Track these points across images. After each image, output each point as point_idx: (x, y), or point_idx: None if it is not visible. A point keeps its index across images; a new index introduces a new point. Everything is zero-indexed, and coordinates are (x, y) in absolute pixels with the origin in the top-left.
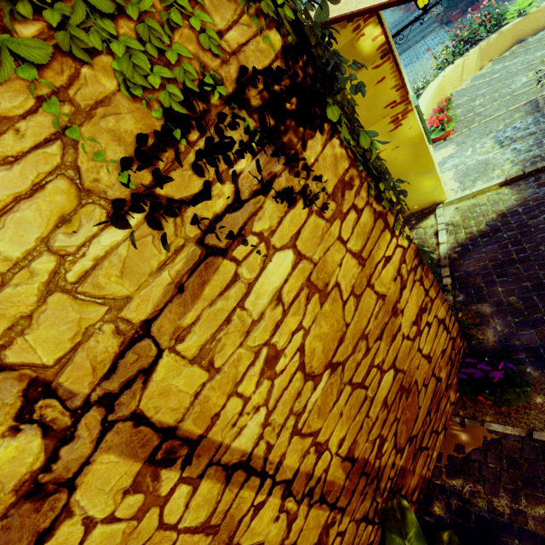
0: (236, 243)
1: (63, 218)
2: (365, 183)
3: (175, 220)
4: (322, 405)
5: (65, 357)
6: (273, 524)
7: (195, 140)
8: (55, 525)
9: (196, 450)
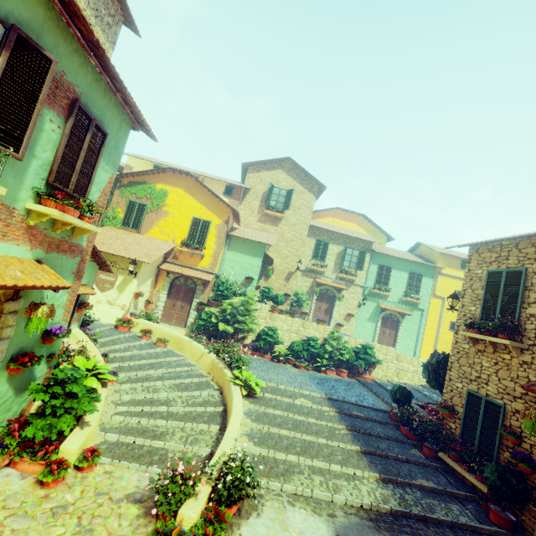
0: None
1: None
2: None
3: None
4: None
5: None
6: None
7: None
8: None
9: None
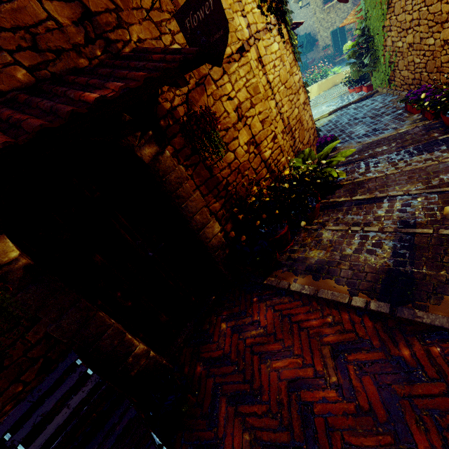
0: (270, 32)
1: (252, 1)
2: (291, 47)
3: (263, 17)
4: (283, 93)
5: (251, 24)
6: (274, 109)
7: (266, 5)
8: (248, 52)
9: (263, 67)
